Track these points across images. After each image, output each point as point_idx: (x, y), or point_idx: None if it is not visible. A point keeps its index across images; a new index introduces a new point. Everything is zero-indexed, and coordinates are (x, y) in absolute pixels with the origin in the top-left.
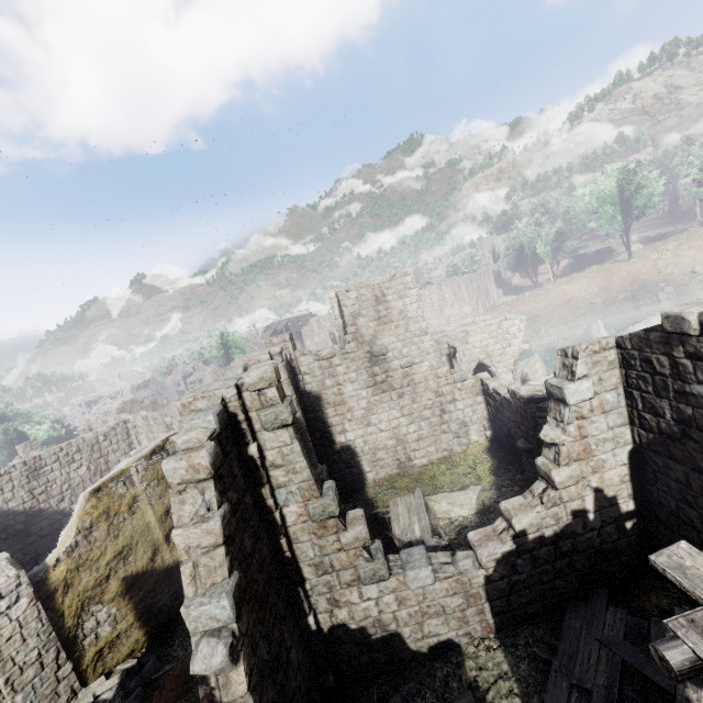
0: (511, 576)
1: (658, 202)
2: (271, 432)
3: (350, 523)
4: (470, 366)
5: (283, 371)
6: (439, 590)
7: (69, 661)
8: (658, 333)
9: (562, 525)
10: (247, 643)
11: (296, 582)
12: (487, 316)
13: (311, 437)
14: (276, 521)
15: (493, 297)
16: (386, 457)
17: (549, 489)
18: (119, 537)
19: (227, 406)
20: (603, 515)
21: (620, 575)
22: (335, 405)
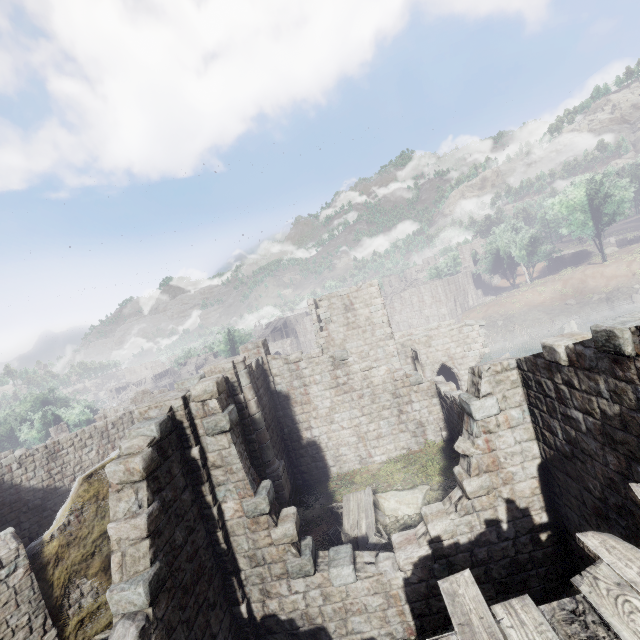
0: (429, 579)
1: (629, 208)
2: (213, 437)
3: (282, 520)
4: (434, 367)
5: (245, 377)
6: (361, 588)
7: (54, 628)
8: (542, 359)
9: (476, 533)
10: (162, 626)
11: (230, 572)
12: (451, 321)
13: (279, 433)
14: (213, 515)
15: (472, 297)
16: (348, 453)
17: (464, 497)
18: (105, 518)
19: (175, 415)
20: (517, 526)
21: (538, 586)
22: (302, 404)
